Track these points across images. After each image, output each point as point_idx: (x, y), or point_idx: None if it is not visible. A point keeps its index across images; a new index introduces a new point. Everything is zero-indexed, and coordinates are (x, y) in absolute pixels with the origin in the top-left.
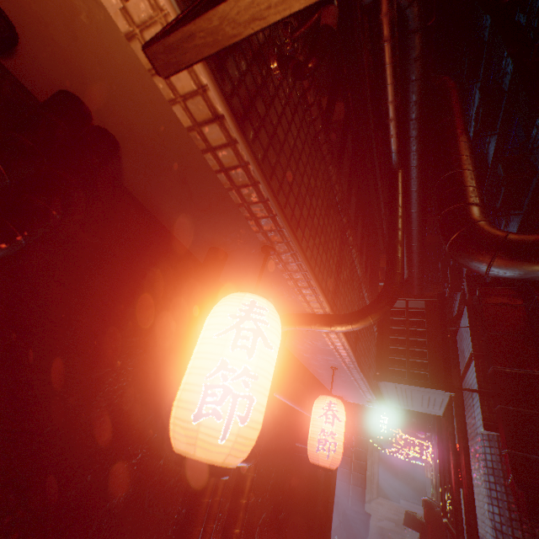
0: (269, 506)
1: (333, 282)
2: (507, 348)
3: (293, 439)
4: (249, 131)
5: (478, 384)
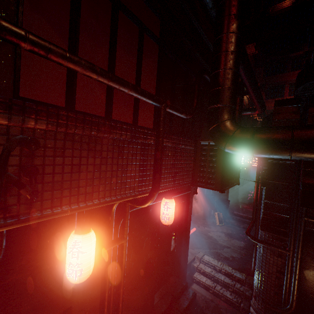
0: (149, 235)
1: (138, 178)
2: None
3: (158, 210)
4: (37, 205)
5: (264, 165)
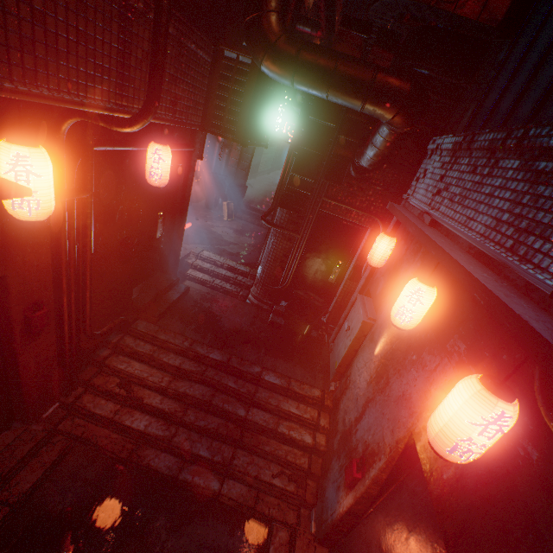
0: (126, 203)
1: (115, 79)
2: (326, 103)
3: (141, 166)
4: None
5: (303, 125)
